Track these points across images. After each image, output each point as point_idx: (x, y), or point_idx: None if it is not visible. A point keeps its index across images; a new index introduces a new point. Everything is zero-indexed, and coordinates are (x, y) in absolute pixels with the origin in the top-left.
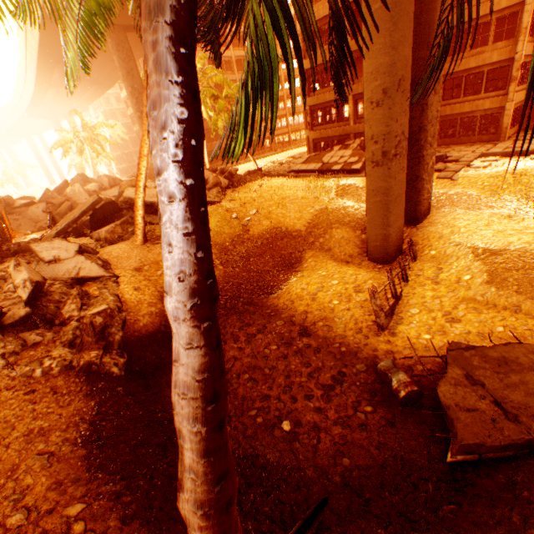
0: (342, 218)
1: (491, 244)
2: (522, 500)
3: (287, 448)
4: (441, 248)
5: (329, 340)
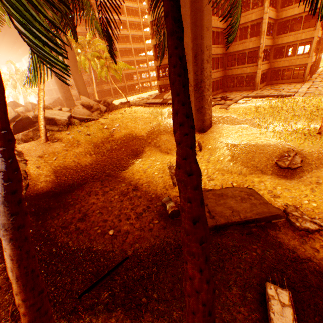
0: (167, 129)
1: (235, 142)
2: None
3: (109, 242)
4: (214, 144)
5: (148, 192)
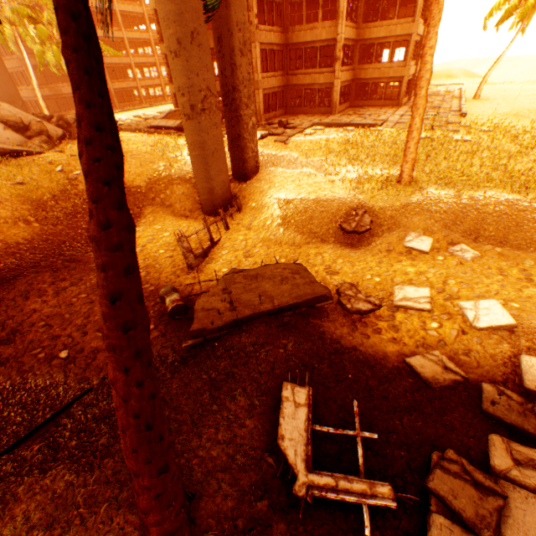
0: (184, 174)
1: (289, 195)
2: (217, 356)
3: (61, 371)
4: (260, 200)
5: (144, 283)
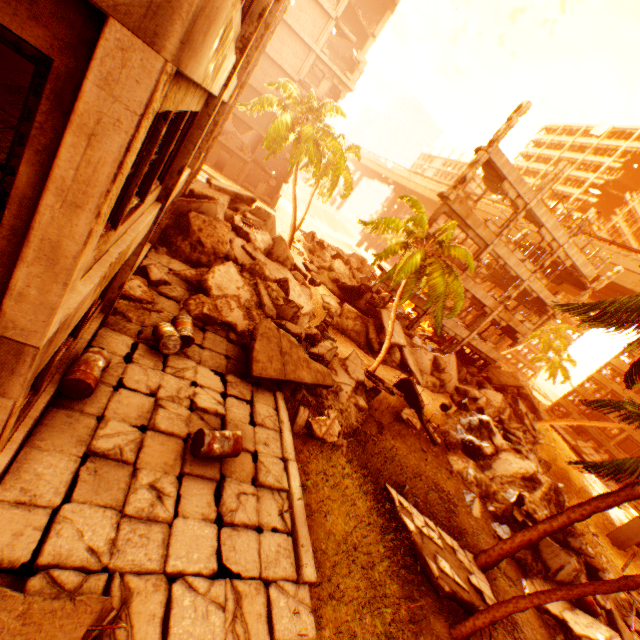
0: None
1: None
2: None
3: None
4: None
5: None
